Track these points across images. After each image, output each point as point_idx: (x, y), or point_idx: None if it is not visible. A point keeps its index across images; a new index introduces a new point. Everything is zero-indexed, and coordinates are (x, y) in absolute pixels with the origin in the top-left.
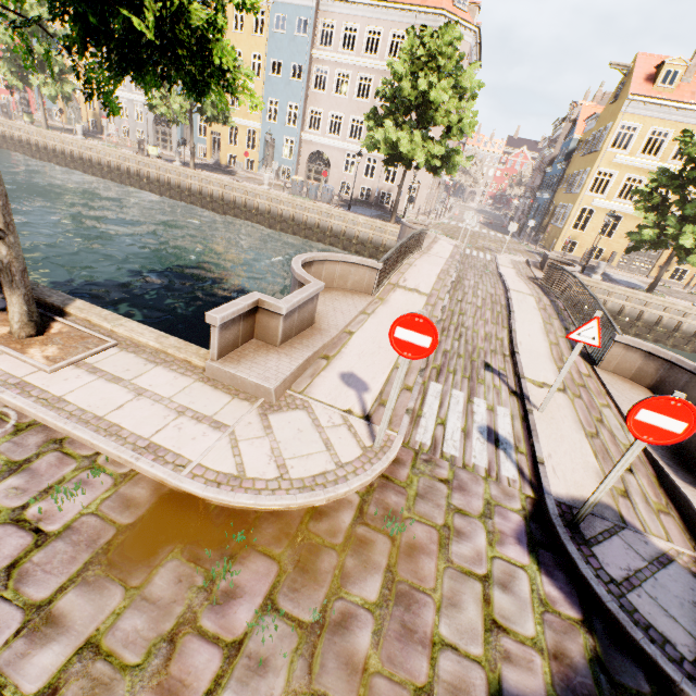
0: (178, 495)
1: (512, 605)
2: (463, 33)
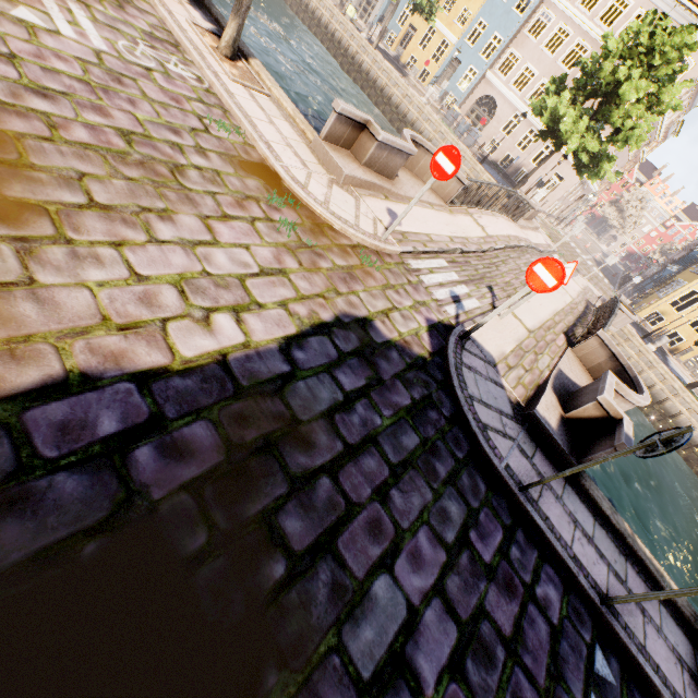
0: (271, 170)
1: (401, 321)
2: None
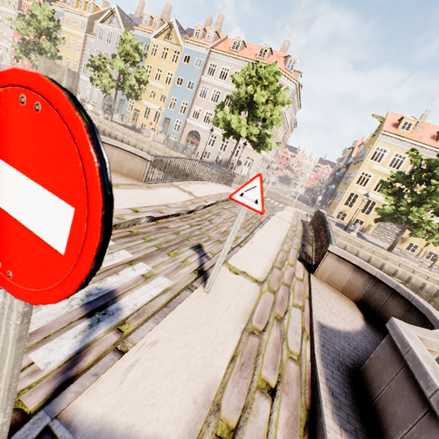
0: None
1: None
2: (289, 83)
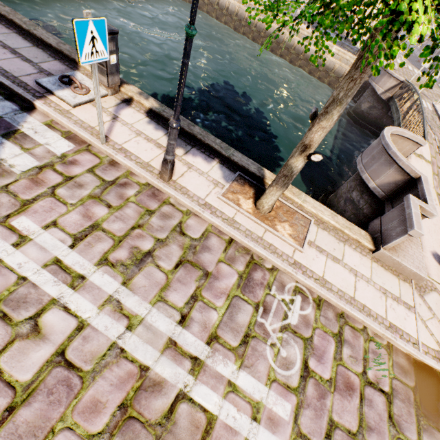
0: (419, 363)
1: None
2: None
